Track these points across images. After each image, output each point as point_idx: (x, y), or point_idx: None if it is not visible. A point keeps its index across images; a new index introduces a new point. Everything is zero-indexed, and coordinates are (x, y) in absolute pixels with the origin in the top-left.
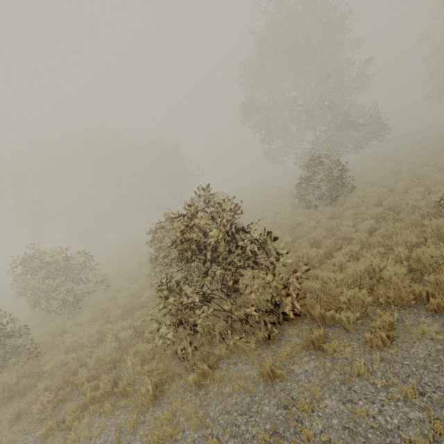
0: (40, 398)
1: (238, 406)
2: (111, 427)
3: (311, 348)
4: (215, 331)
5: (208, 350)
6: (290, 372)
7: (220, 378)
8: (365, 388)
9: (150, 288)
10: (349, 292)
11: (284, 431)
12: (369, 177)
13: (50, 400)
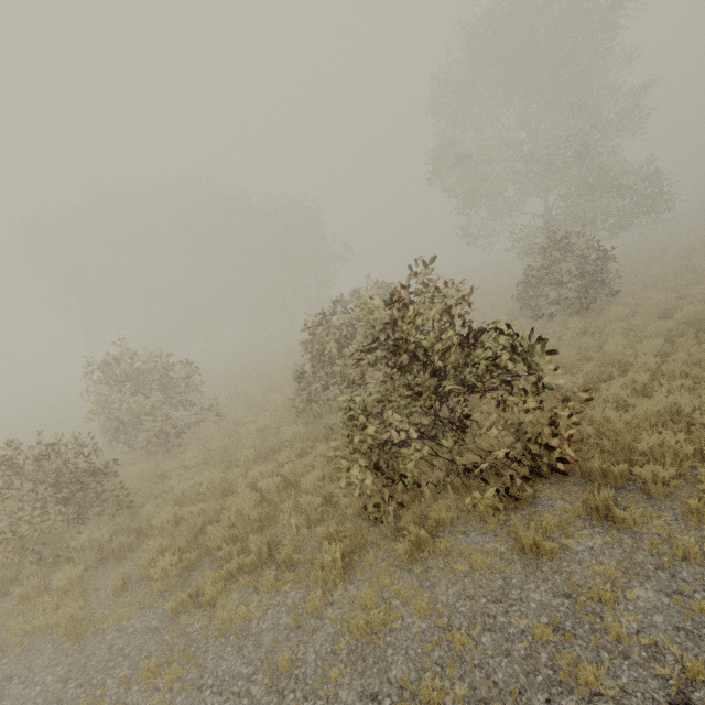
0: (161, 560)
1: (486, 591)
2: (279, 607)
3: (594, 517)
4: (421, 486)
5: (423, 509)
6: (563, 549)
7: (445, 551)
8: (701, 576)
9: (292, 423)
10: (653, 437)
11: (573, 628)
12: (637, 277)
13: (174, 565)
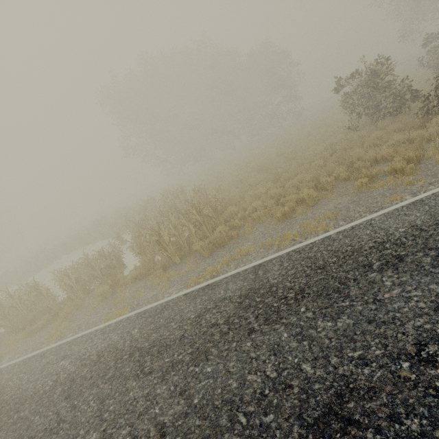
0: None
1: None
2: None
3: None
4: None
5: None
6: None
7: None
8: None
9: None
10: None
11: None
12: None
13: None
